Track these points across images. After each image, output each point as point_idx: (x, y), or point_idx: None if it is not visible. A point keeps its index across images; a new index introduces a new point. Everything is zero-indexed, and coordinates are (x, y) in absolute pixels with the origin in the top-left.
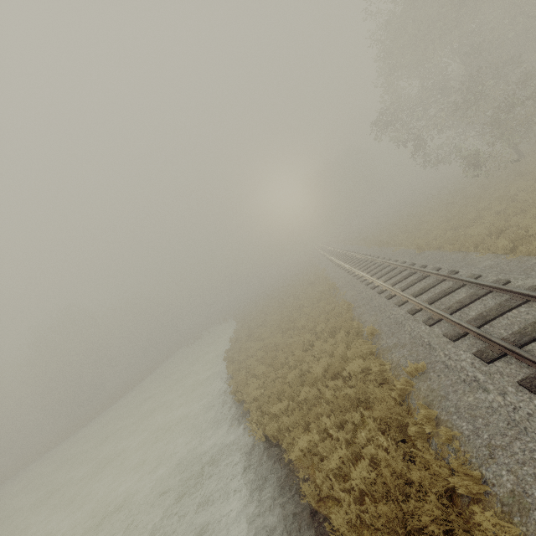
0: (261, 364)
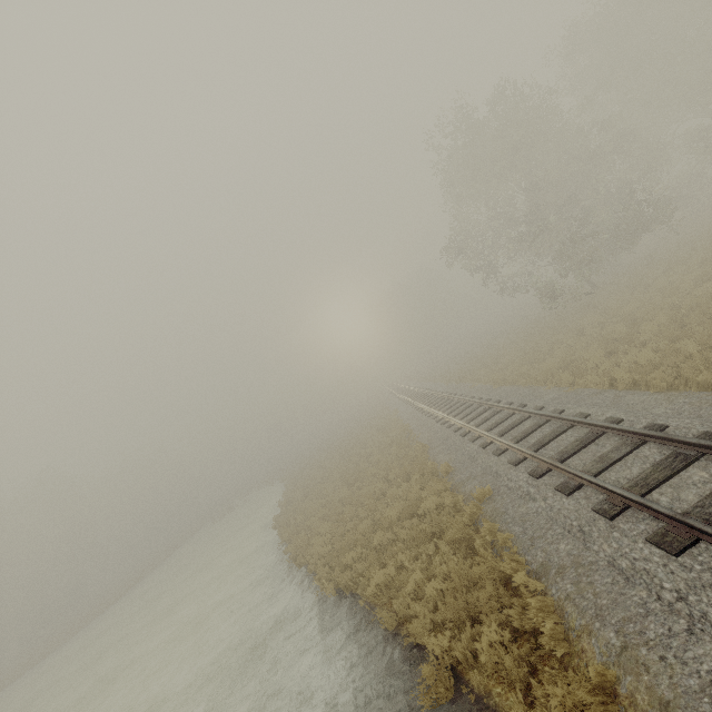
0: (326, 521)
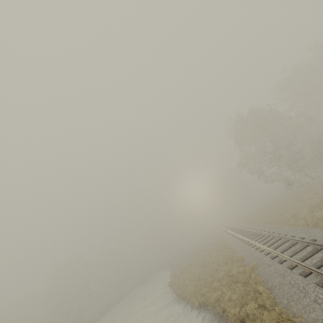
0: (193, 280)
